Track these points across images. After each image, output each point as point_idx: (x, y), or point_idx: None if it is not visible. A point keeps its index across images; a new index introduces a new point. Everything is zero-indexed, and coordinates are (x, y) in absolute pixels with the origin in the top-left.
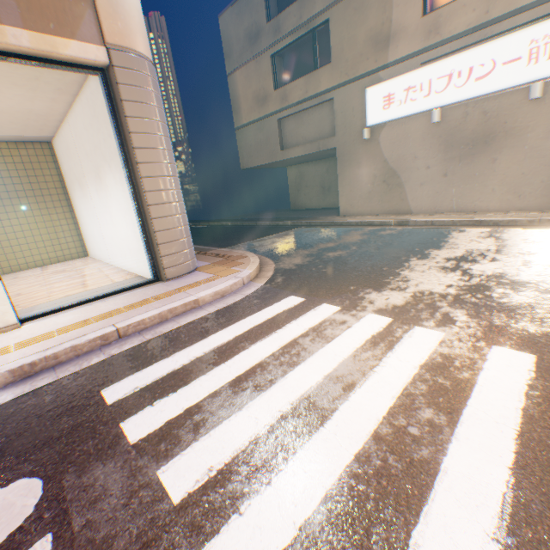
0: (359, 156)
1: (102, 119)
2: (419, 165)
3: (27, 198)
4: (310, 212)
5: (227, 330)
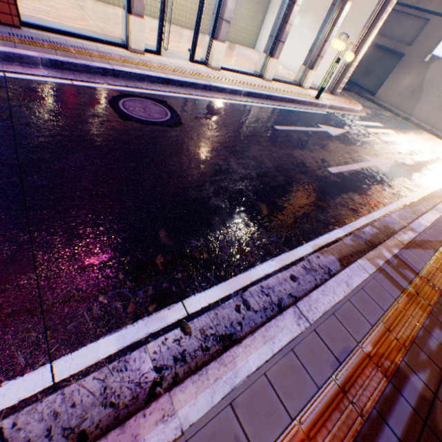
0: (412, 69)
1: (361, 10)
2: (435, 94)
3: (256, 0)
4: (351, 84)
5: (368, 123)
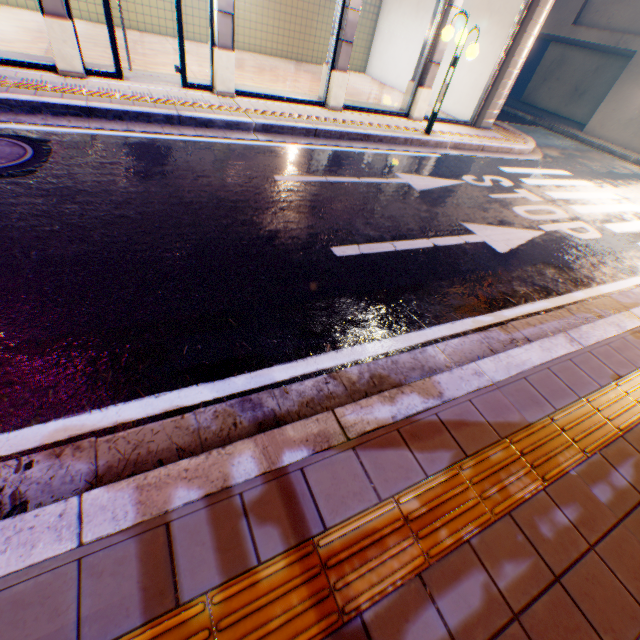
0: None
1: None
2: None
3: None
4: (546, 115)
5: (535, 170)
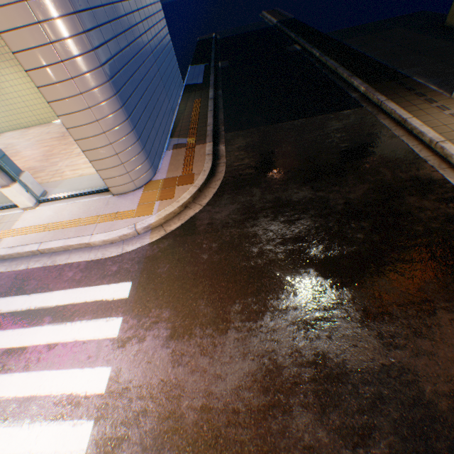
0: None
1: None
2: None
3: None
4: (444, 54)
5: (64, 293)
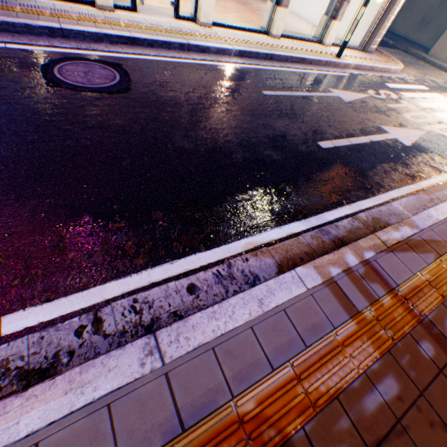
0: None
1: None
2: None
3: None
4: (400, 40)
5: (406, 86)
